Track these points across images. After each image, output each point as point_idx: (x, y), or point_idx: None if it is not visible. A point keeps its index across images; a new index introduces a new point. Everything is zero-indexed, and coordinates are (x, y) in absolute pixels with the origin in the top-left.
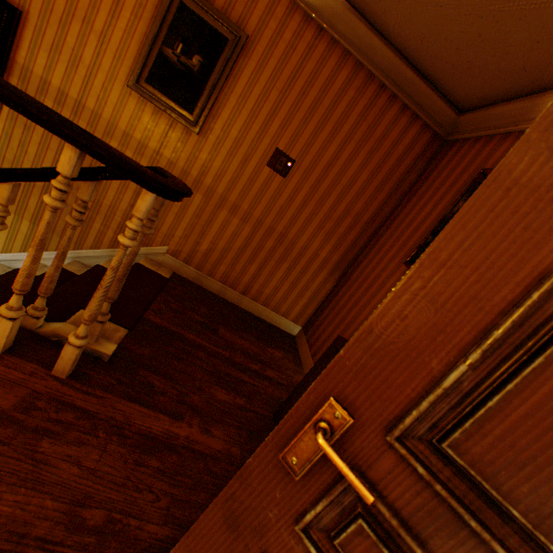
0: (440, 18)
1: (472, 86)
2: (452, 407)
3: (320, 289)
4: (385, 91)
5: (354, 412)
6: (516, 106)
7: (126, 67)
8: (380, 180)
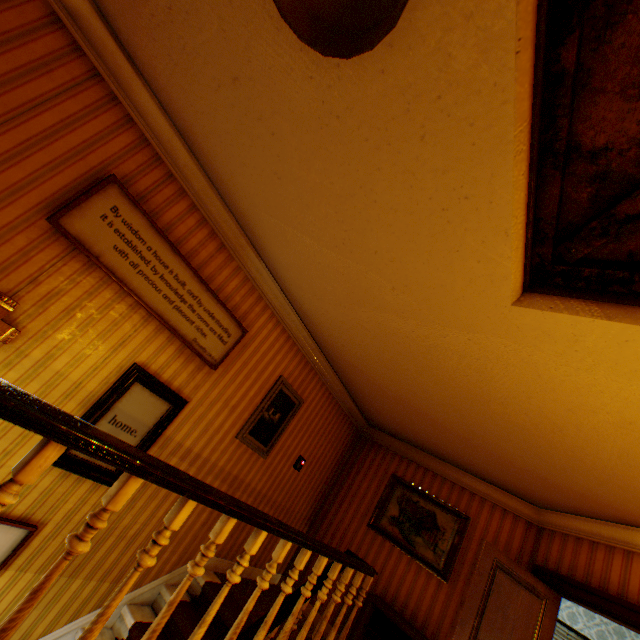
0: (385, 416)
1: (382, 426)
2: (475, 629)
3: None
4: (346, 415)
5: (461, 639)
6: (398, 442)
7: (239, 424)
8: (337, 458)
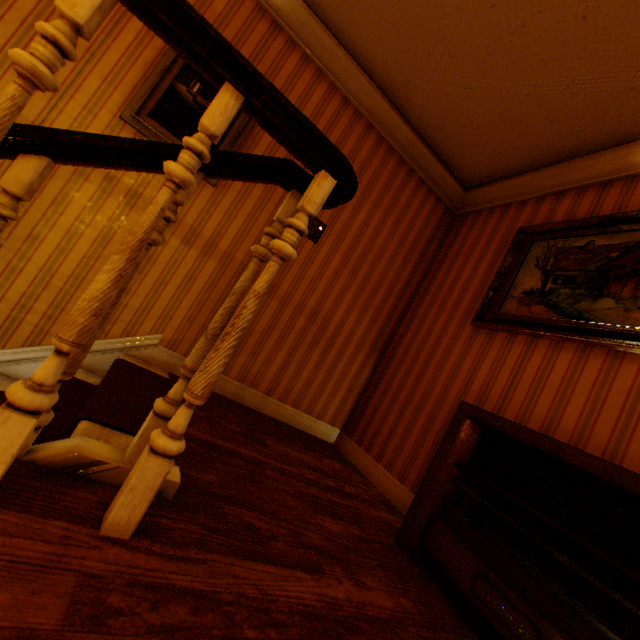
0: (467, 100)
1: (483, 164)
2: None
3: (359, 376)
4: (404, 165)
5: None
6: (526, 179)
7: (120, 95)
8: (407, 249)
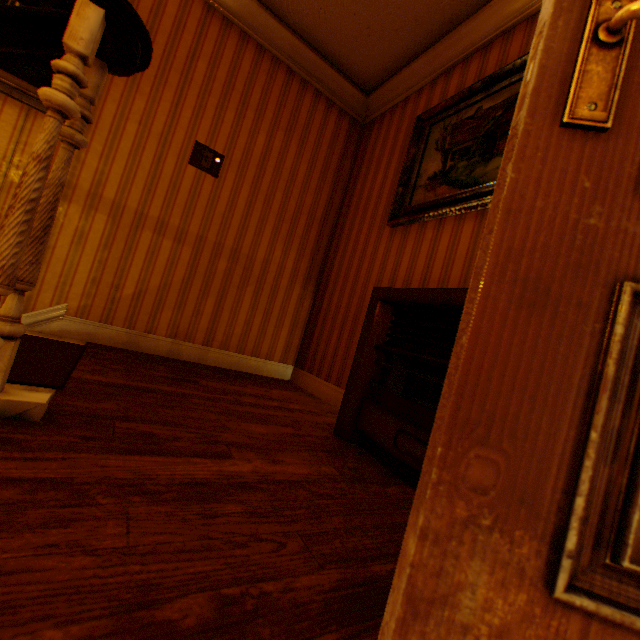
0: None
1: (374, 58)
2: None
3: (300, 310)
4: (295, 76)
5: None
6: (418, 65)
7: None
8: (320, 170)
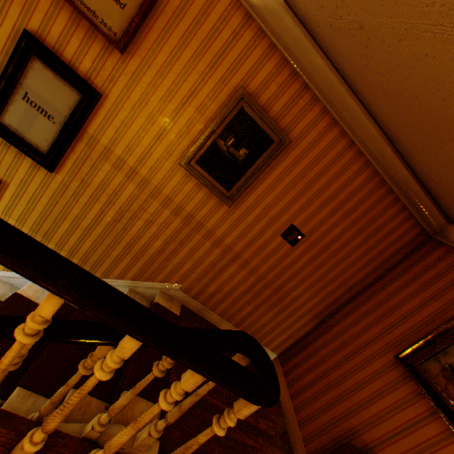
0: None
1: None
2: None
3: (300, 329)
4: (392, 194)
5: None
6: None
7: (181, 148)
8: (370, 257)
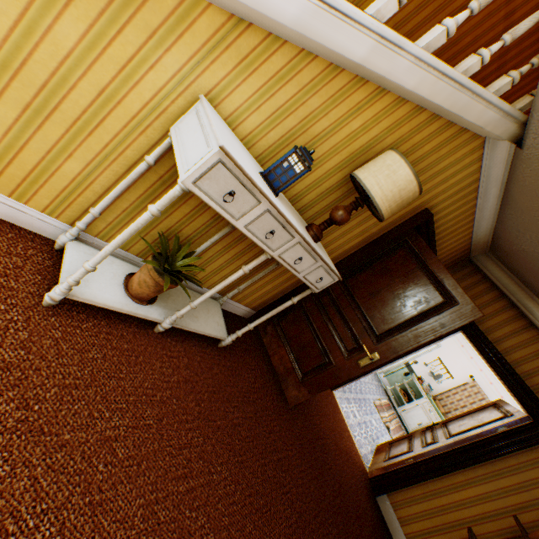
0: None
1: None
2: None
3: None
4: None
5: None
6: None
7: None
8: None
